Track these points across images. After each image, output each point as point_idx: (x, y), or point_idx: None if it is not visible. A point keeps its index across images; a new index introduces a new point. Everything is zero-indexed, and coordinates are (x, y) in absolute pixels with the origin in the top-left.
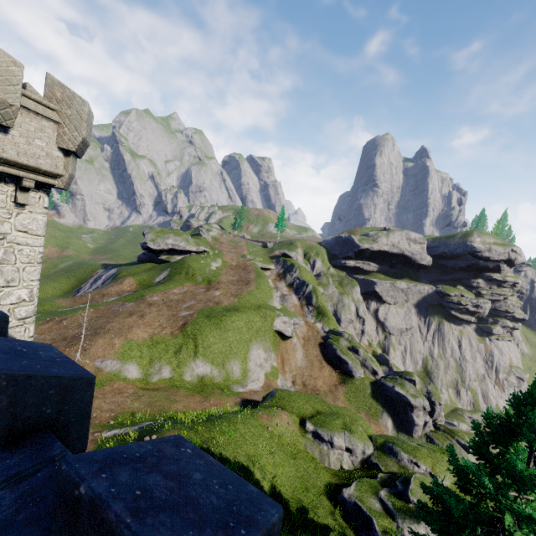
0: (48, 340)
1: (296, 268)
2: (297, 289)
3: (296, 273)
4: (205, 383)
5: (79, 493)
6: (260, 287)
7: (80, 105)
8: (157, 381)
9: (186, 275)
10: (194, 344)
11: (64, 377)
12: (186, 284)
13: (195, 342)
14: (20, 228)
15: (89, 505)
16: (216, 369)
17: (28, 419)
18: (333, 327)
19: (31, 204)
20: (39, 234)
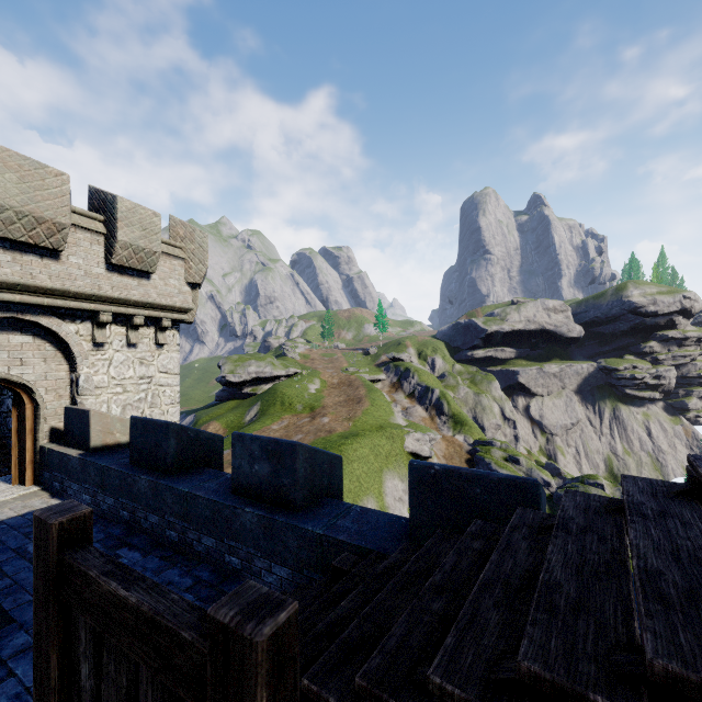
0: None
1: (414, 372)
2: (421, 398)
3: (415, 378)
4: None
5: (434, 471)
6: (375, 404)
7: (201, 237)
8: None
9: (282, 406)
10: None
11: (329, 454)
12: (285, 416)
13: None
14: (161, 369)
15: (445, 473)
16: None
17: (317, 486)
18: (479, 437)
19: (167, 344)
20: (176, 372)
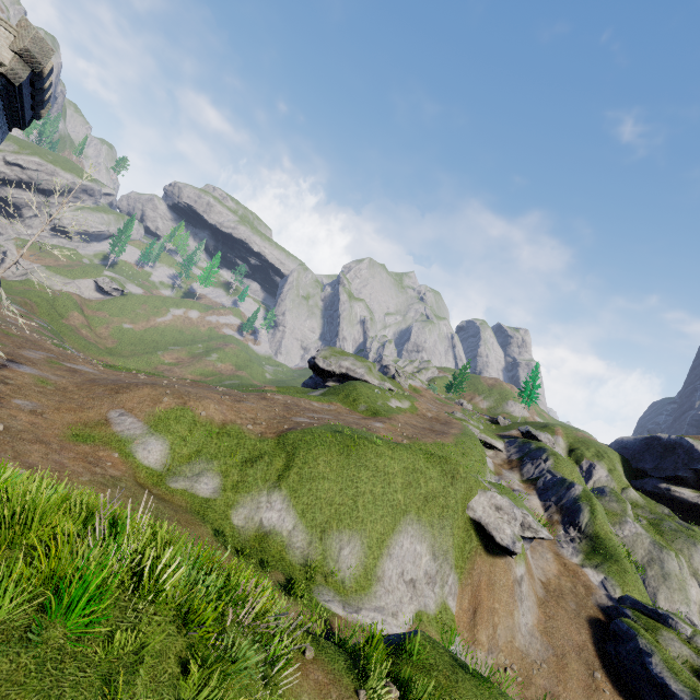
0: (99, 376)
1: (549, 455)
2: (545, 489)
3: (547, 463)
4: (266, 546)
5: None
6: (462, 446)
7: None
8: (179, 490)
9: (344, 398)
10: (286, 463)
11: None
12: (336, 403)
13: (290, 459)
14: None
15: None
16: (304, 532)
17: None
18: (637, 598)
19: None
20: None
